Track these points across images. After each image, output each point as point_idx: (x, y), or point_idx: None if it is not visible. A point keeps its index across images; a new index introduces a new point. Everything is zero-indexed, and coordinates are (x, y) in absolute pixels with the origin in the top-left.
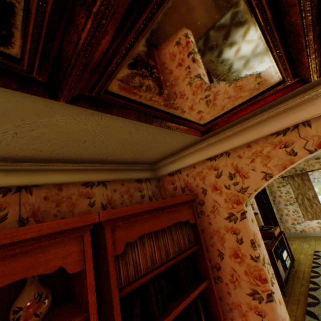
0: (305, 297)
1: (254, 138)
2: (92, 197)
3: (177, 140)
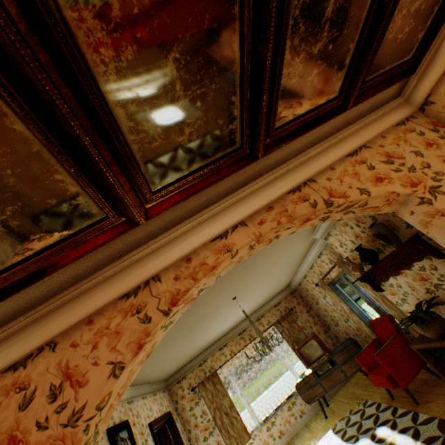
0: None
1: (97, 305)
2: None
3: None
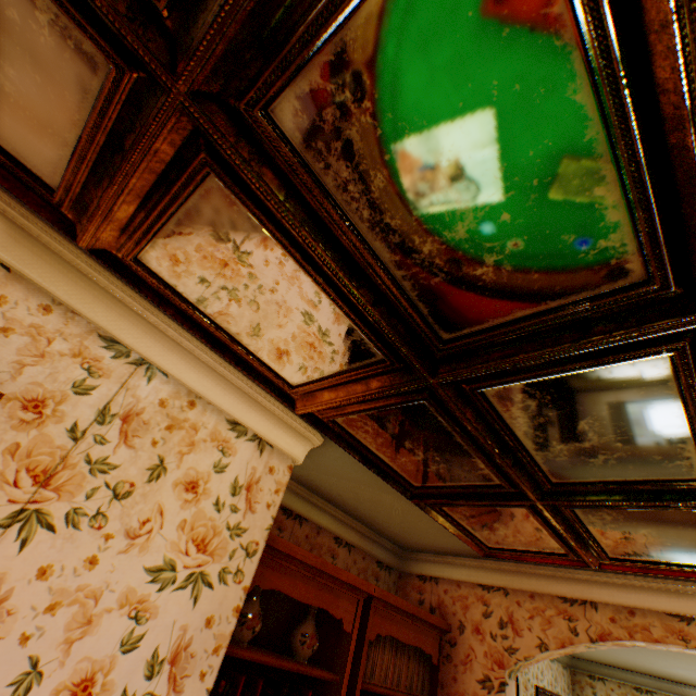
0: None
1: (539, 589)
2: (335, 557)
3: (455, 543)
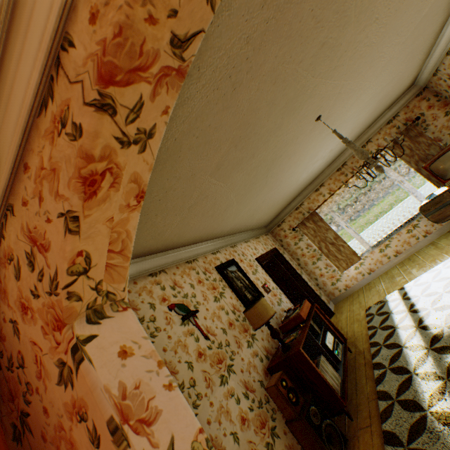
0: (376, 403)
1: (14, 139)
2: None
3: None
